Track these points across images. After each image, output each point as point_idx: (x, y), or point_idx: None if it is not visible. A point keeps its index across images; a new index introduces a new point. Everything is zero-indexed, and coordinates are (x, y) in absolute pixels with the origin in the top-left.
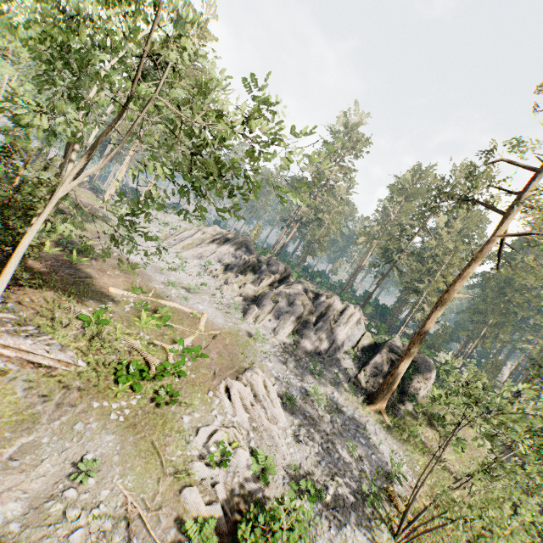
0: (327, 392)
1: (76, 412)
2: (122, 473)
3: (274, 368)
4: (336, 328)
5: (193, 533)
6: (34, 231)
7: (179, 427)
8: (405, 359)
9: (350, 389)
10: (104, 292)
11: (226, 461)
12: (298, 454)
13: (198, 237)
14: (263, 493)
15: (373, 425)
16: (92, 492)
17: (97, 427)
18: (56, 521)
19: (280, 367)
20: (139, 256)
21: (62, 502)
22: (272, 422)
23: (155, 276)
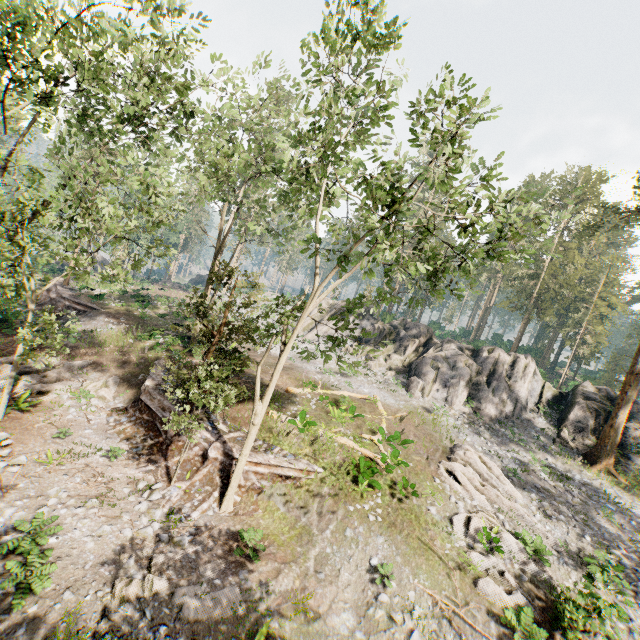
0: (539, 459)
1: (339, 519)
2: (412, 572)
3: (474, 442)
4: (514, 385)
5: (515, 623)
6: (289, 348)
7: (431, 519)
8: (622, 405)
9: (561, 451)
10: (284, 393)
11: (498, 548)
12: (556, 531)
13: (316, 315)
14: (549, 576)
15: (610, 487)
16: (400, 595)
17: (365, 530)
18: (387, 626)
19: (478, 440)
20: (276, 349)
21: (380, 608)
22: (510, 500)
23: (305, 366)
